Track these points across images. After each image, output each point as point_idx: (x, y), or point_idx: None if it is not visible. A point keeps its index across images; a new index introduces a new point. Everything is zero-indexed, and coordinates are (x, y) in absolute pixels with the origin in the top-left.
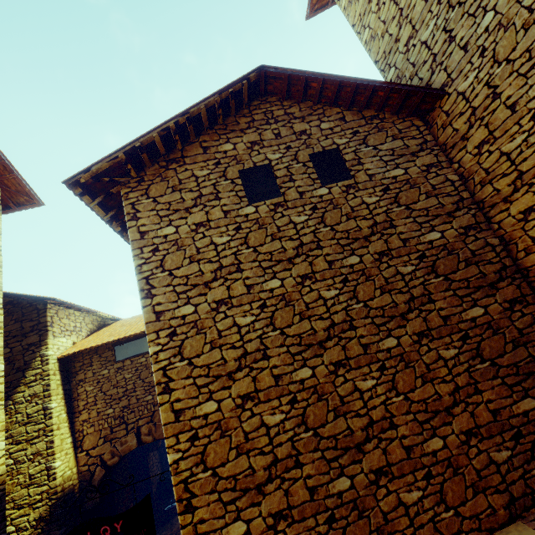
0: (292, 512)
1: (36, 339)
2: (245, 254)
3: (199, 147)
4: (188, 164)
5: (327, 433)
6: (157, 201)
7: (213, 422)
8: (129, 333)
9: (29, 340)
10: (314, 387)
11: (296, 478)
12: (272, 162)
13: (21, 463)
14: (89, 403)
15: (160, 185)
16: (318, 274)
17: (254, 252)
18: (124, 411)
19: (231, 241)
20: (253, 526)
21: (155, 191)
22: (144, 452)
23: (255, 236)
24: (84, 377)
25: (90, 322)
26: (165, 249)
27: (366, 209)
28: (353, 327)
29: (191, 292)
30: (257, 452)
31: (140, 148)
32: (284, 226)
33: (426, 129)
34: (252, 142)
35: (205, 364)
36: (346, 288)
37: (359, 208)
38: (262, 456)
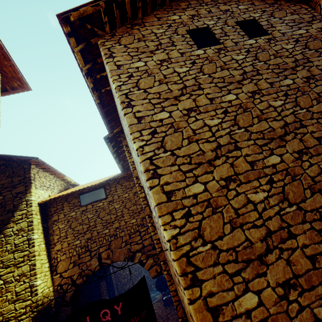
0: (299, 280)
1: (22, 189)
2: (202, 78)
3: (154, 17)
4: (147, 26)
5: (309, 207)
6: (127, 46)
7: (203, 201)
8: (90, 185)
9: (17, 190)
10: (286, 170)
11: (293, 248)
12: (210, 26)
13: (9, 283)
14: (61, 237)
15: (128, 37)
16: (263, 91)
17: (209, 77)
18: (88, 242)
19: (189, 70)
20: (264, 297)
21: (124, 41)
22: (96, 281)
23: (207, 68)
24: (57, 218)
25: (59, 185)
26: (138, 76)
27: (286, 52)
28: (303, 125)
29: (164, 103)
30: (250, 226)
31: (115, 2)
32: (228, 61)
33: (312, 10)
34: (192, 15)
35: (186, 154)
36: (289, 100)
37: (281, 51)
38: (256, 229)
